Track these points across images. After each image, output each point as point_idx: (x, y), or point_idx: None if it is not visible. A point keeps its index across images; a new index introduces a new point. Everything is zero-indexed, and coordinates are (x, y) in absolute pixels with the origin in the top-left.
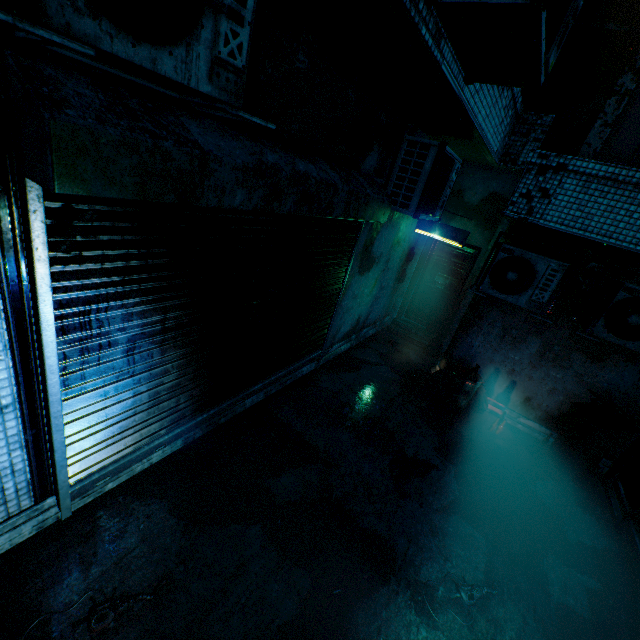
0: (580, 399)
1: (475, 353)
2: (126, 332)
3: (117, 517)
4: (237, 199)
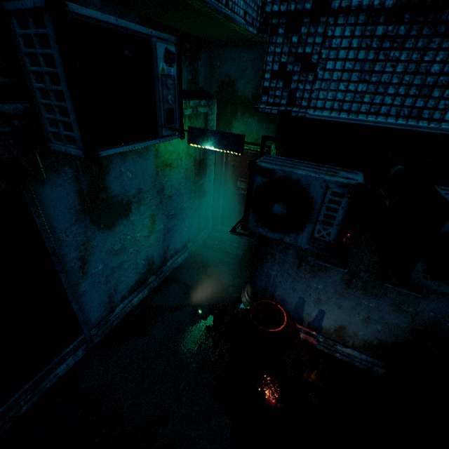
0: (402, 328)
1: (275, 283)
2: None
3: None
4: None
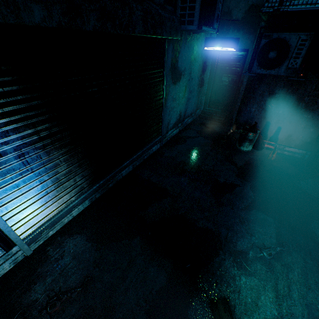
0: None
1: (253, 116)
2: (10, 145)
3: (58, 248)
4: (36, 15)
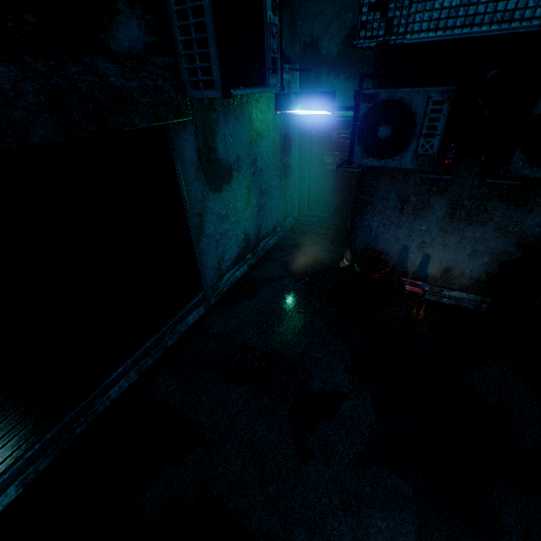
0: (509, 254)
1: (376, 236)
2: None
3: None
4: None
